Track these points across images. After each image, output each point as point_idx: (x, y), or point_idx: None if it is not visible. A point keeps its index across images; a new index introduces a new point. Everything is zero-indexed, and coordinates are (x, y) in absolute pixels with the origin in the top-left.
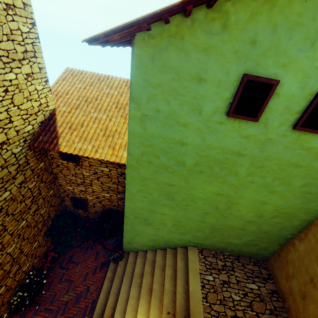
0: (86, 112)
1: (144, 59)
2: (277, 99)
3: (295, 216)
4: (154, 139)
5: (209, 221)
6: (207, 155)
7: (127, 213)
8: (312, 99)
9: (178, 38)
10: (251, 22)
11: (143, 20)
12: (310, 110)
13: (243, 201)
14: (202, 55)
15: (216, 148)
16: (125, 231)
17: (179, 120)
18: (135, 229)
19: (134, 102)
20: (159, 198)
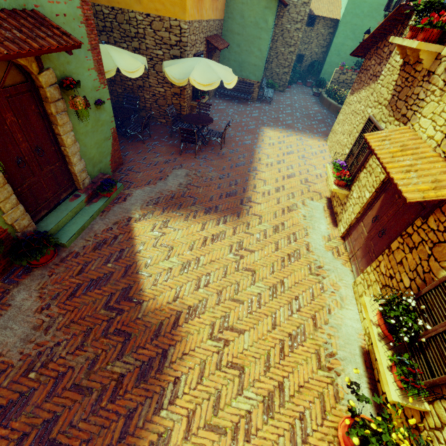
0: (318, 4)
1: None
2: None
3: None
4: (356, 1)
5: None
6: (372, 7)
7: (332, 48)
8: None
9: None
10: None
11: None
12: None
13: None
14: None
15: (375, 3)
16: (325, 63)
17: None
18: (331, 61)
19: None
20: (349, 34)
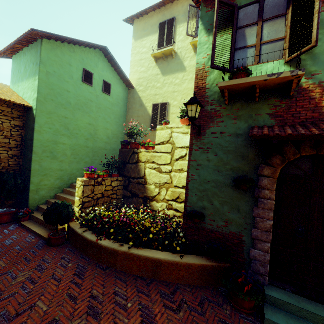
0: None
1: (47, 48)
2: (94, 80)
3: (118, 136)
4: (54, 86)
5: (90, 146)
6: (79, 99)
7: (36, 147)
8: (103, 83)
9: (60, 47)
10: (80, 53)
11: (55, 35)
12: (104, 86)
13: (100, 128)
14: (69, 57)
15: (82, 96)
16: (33, 173)
17: (65, 79)
18: (43, 167)
19: (42, 64)
20: (60, 128)
